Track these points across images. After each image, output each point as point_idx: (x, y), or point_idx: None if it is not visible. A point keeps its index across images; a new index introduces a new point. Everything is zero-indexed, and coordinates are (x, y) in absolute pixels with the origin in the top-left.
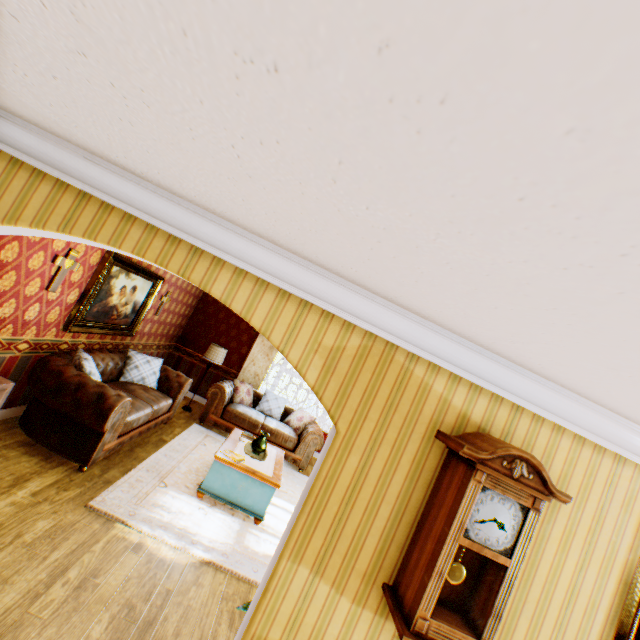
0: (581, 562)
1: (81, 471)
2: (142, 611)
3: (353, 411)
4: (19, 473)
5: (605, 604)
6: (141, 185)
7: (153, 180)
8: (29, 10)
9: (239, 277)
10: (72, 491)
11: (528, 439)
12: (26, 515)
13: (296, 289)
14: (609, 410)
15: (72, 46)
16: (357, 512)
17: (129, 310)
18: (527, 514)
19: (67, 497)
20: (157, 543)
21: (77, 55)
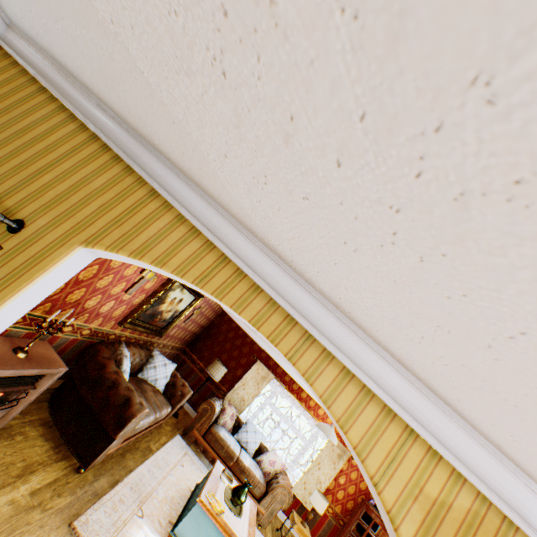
0: None
1: (78, 471)
2: None
3: None
4: (29, 460)
5: None
6: (280, 266)
7: (298, 268)
8: (377, 168)
9: (344, 377)
10: (64, 498)
11: None
12: (17, 522)
13: (405, 412)
14: None
15: (390, 201)
16: None
17: (169, 315)
18: None
19: (57, 506)
20: None
21: (383, 206)
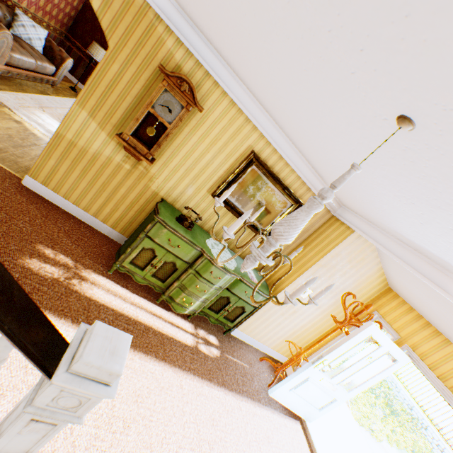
0: (214, 157)
1: None
2: (18, 141)
3: (119, 39)
4: None
5: (218, 176)
6: None
7: None
8: None
9: None
10: None
11: (209, 93)
12: None
13: None
14: (247, 89)
15: None
16: (115, 96)
17: None
18: (183, 110)
19: None
20: (32, 128)
21: None
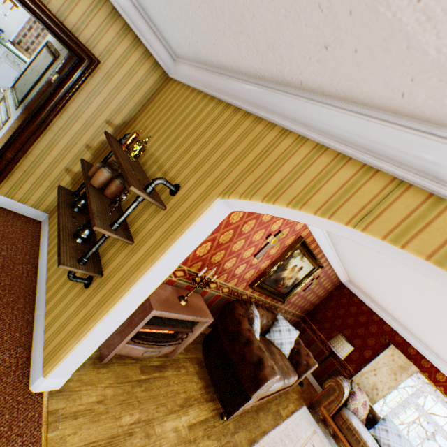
0: None
1: (221, 417)
2: None
3: None
4: (188, 393)
5: None
6: None
7: None
8: None
9: None
10: (211, 441)
11: None
12: None
13: None
14: None
15: None
16: None
17: (289, 282)
18: None
19: None
20: None
21: None
